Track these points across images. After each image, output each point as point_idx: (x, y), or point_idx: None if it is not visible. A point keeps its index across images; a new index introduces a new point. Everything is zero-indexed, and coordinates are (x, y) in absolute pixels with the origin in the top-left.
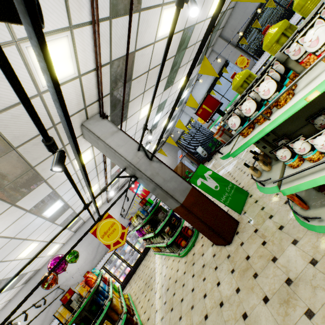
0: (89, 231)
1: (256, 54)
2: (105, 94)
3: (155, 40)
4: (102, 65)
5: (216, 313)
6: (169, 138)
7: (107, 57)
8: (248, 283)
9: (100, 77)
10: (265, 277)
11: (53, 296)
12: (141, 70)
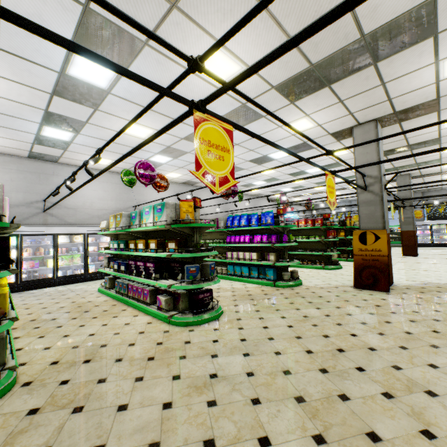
0: (400, 207)
1: (427, 217)
2: (422, 174)
3: (442, 176)
4: (441, 171)
5: (422, 259)
6: (441, 209)
7: (444, 170)
8: (437, 259)
9: (441, 174)
10: (446, 259)
11: (224, 214)
12: (426, 177)
